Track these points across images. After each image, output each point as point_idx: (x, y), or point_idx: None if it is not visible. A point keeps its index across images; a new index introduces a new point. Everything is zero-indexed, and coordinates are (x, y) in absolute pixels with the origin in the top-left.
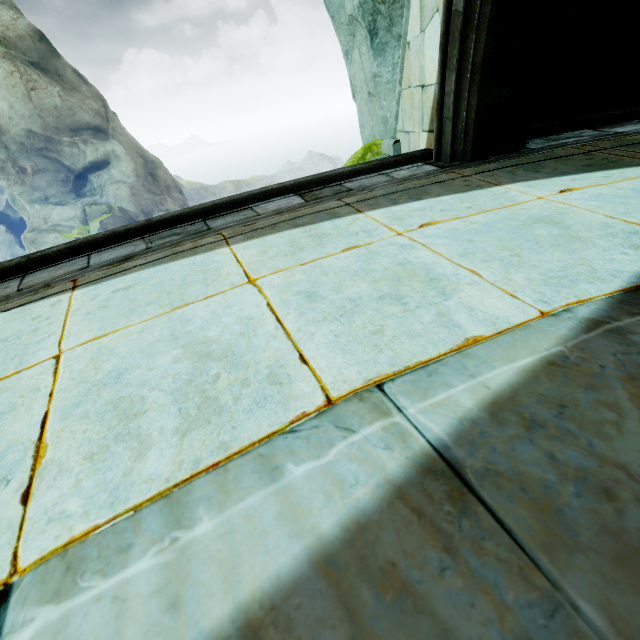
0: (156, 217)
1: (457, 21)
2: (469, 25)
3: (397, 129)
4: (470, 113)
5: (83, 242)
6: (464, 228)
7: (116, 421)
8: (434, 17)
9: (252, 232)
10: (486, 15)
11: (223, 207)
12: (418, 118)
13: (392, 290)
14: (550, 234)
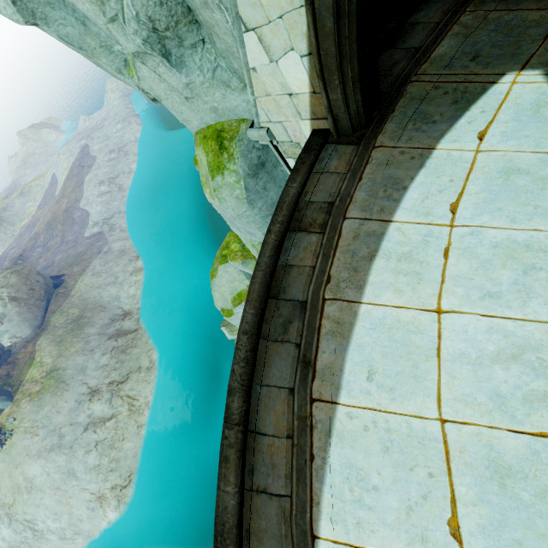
0: (244, 326)
1: (331, 60)
2: (342, 59)
3: (260, 121)
4: (357, 104)
5: (246, 384)
6: (479, 201)
7: (543, 403)
8: (289, 53)
9: (349, 283)
10: (354, 50)
11: (270, 280)
12: (291, 113)
13: (522, 265)
14: (528, 182)
